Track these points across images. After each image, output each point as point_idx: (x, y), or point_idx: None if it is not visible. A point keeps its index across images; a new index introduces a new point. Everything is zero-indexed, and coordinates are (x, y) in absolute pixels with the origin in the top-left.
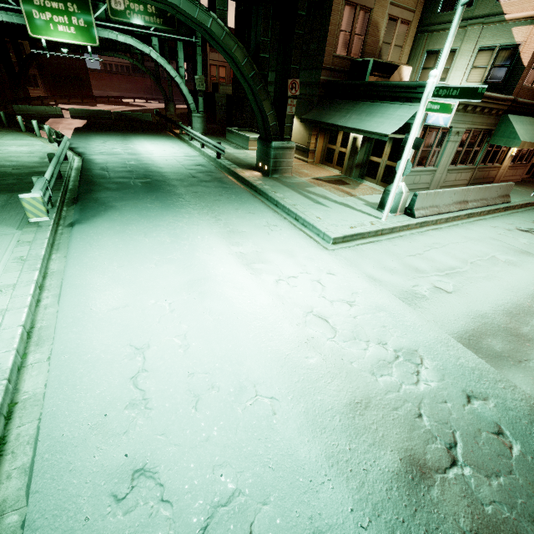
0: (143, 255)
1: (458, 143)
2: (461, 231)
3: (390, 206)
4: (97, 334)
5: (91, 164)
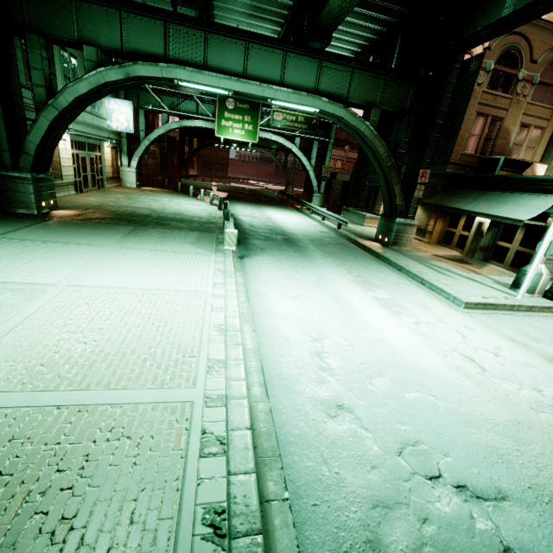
0: (299, 284)
1: None
2: None
3: (527, 284)
4: (283, 323)
5: (241, 222)
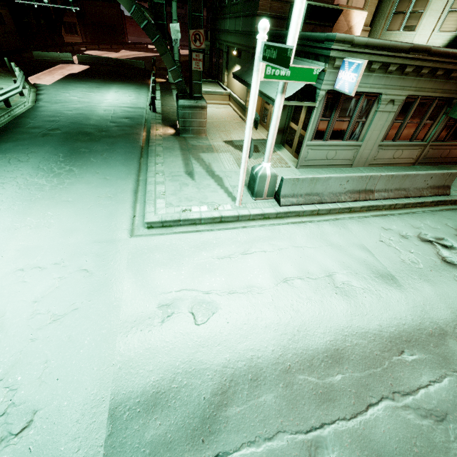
0: None
1: (394, 113)
2: (330, 230)
3: (240, 190)
4: None
5: (30, 112)
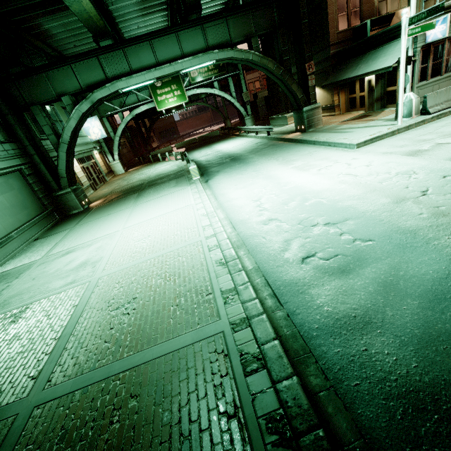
0: (244, 180)
1: None
2: None
3: (401, 112)
4: (238, 201)
5: (200, 162)
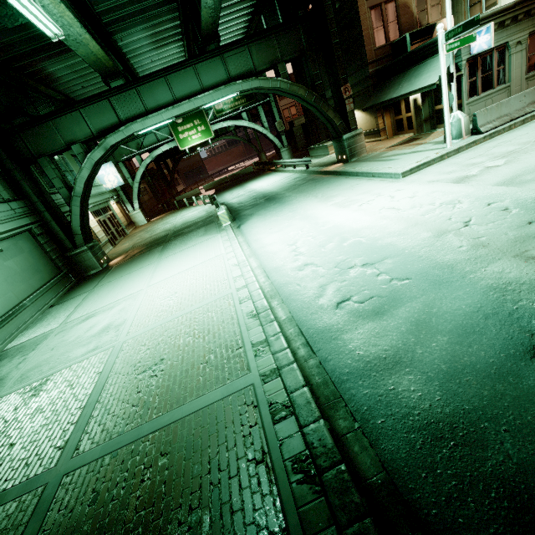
0: (280, 222)
1: (525, 50)
2: None
3: (449, 134)
4: (272, 247)
5: (231, 205)
